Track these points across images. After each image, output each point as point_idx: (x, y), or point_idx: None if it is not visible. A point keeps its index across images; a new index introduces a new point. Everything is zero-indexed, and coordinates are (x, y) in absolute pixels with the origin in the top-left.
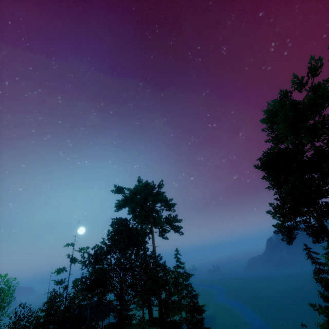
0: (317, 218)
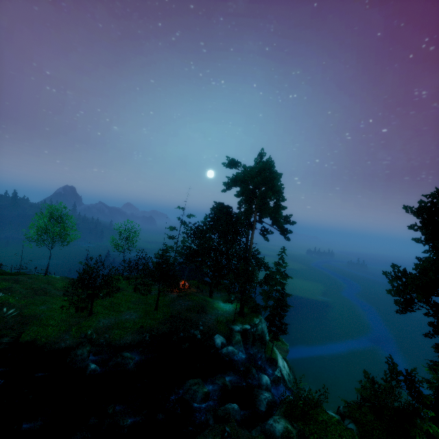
0: None
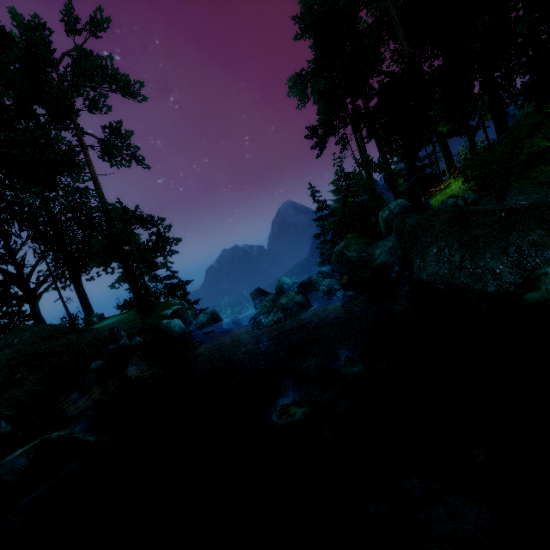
0: (355, 114)
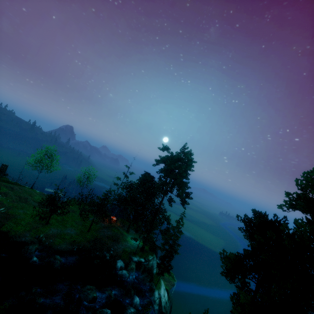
0: (254, 291)
